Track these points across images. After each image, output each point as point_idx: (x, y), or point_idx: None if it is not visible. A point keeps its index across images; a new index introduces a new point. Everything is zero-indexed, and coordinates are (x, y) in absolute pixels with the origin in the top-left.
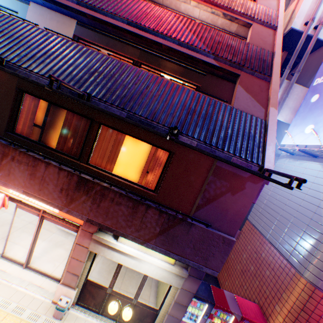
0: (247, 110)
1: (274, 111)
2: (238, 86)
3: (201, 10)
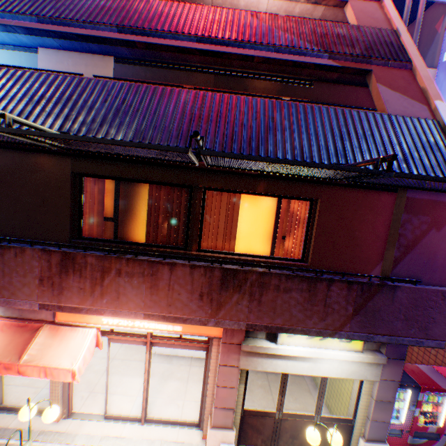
0: (406, 113)
1: (442, 105)
2: (378, 85)
3: (270, 1)
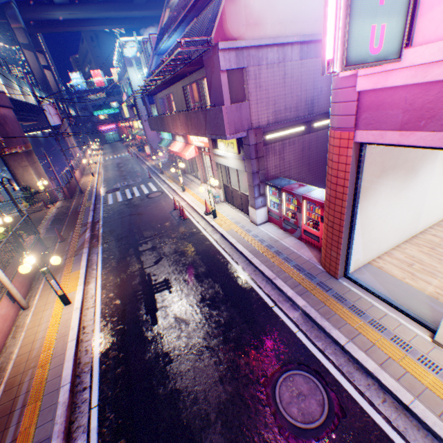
0: None
1: None
2: None
3: None
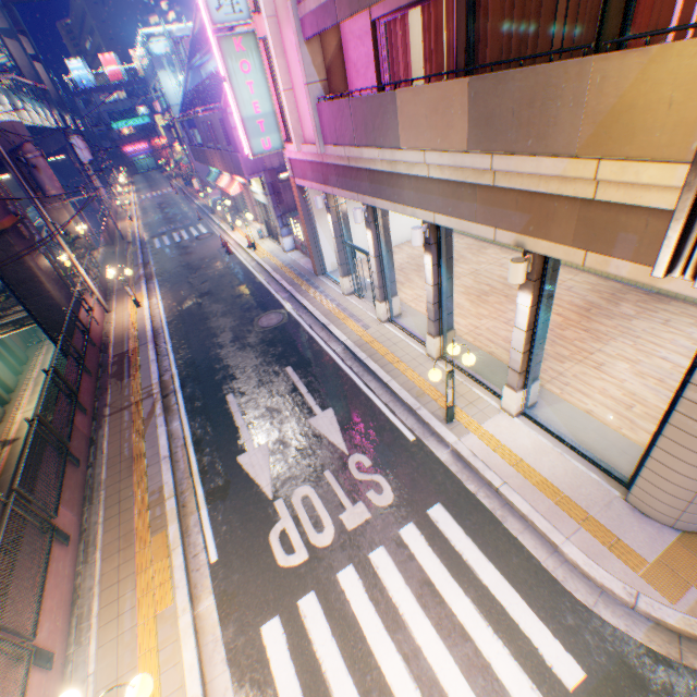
0: None
1: None
2: None
3: None
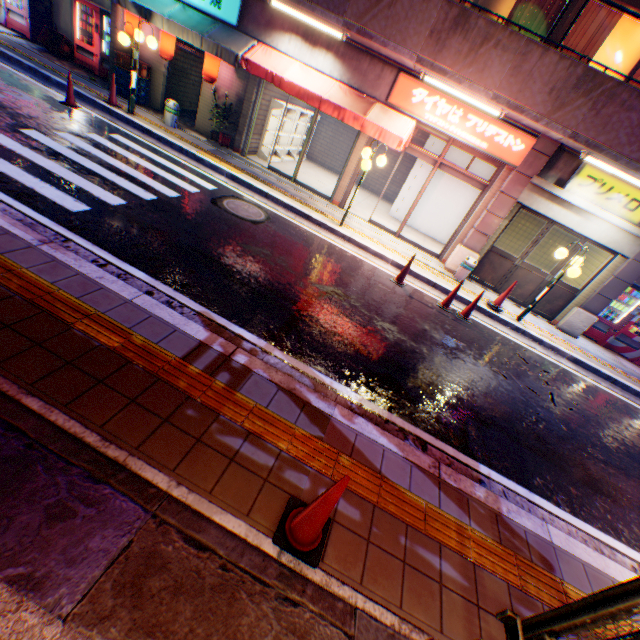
0: None
1: None
2: None
3: None
